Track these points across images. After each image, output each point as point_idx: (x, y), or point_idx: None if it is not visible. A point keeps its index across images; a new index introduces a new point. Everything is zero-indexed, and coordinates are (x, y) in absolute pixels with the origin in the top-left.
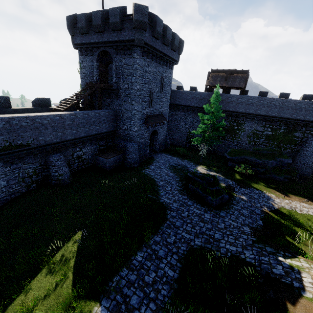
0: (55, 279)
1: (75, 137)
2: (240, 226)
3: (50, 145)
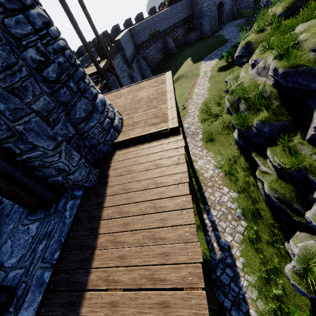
0: (187, 64)
1: (173, 23)
2: None
3: (165, 30)
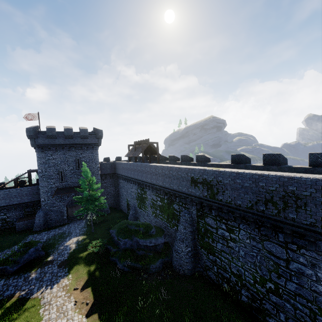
0: None
1: None
2: None
3: None
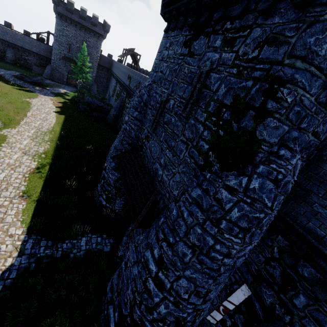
0: None
1: (22, 46)
2: (0, 73)
3: (8, 42)
